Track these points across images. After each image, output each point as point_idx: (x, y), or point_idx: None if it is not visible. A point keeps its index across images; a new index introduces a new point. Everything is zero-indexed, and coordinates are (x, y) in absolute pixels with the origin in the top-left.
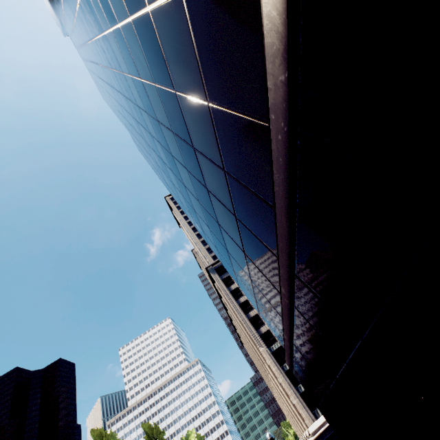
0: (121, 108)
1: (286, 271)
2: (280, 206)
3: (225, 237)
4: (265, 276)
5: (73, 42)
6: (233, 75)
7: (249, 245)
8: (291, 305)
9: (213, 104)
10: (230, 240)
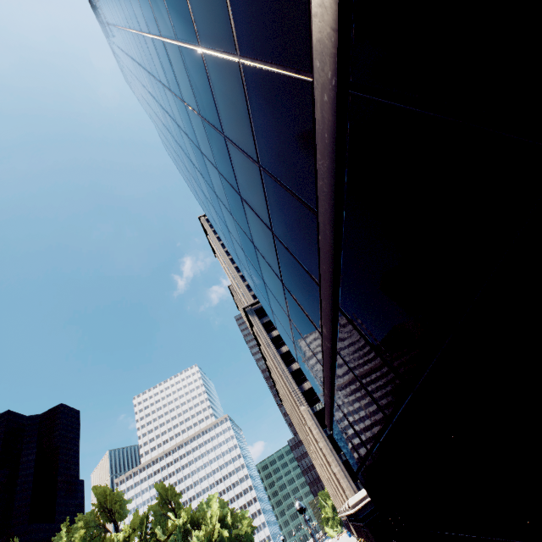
0: (144, 90)
1: (328, 304)
2: (324, 210)
3: (262, 263)
4: (304, 312)
5: None
6: (268, 2)
7: (288, 271)
8: (333, 350)
9: (244, 60)
10: (267, 267)
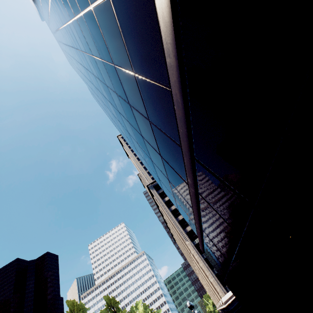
0: (77, 63)
1: (188, 158)
2: (174, 82)
3: (148, 147)
4: (176, 172)
5: (45, 20)
6: None
7: (162, 145)
8: (196, 193)
9: None
10: (151, 149)
